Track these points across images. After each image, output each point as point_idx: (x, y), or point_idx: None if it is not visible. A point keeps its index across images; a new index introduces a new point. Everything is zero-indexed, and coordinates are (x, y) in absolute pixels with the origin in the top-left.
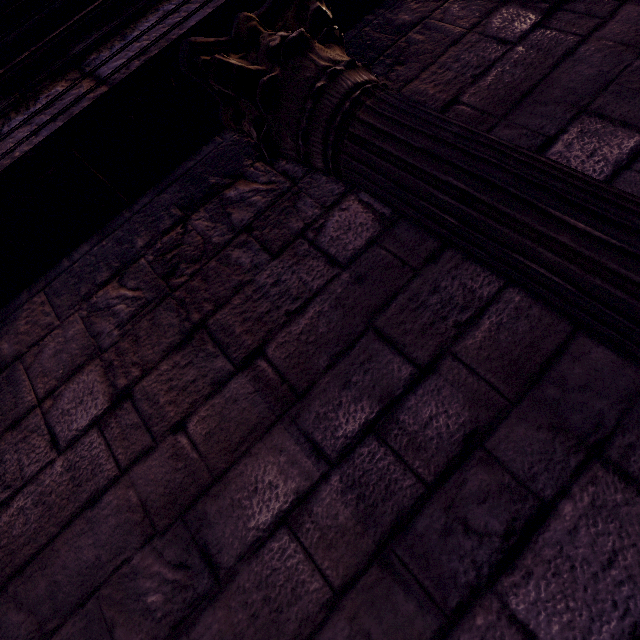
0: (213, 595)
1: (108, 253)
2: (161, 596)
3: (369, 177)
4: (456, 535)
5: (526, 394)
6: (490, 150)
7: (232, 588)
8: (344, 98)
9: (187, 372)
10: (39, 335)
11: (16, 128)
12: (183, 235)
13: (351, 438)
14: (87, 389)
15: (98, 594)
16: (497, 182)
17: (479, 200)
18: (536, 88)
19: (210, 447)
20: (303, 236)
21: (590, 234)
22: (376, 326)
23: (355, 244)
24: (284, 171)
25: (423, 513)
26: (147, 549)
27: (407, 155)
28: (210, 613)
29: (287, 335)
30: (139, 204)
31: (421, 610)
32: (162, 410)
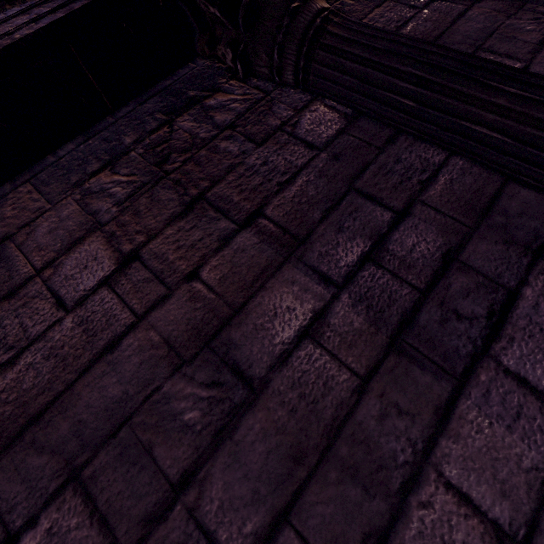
0: (250, 402)
1: (96, 149)
2: (198, 412)
3: (336, 80)
4: (451, 322)
5: (481, 222)
6: (437, 48)
7: (268, 393)
8: (315, 16)
9: (193, 233)
10: (29, 217)
11: (13, 16)
12: (170, 133)
13: (352, 266)
14: (90, 256)
15: (130, 423)
16: (447, 67)
17: (433, 82)
18: (443, 35)
19: (226, 288)
20: (282, 130)
21: (520, 95)
22: (356, 187)
23: (327, 134)
24: (256, 86)
25: (422, 311)
26: (177, 376)
27: (372, 55)
28: (250, 416)
29: (282, 199)
30: (122, 112)
31: (436, 379)
32: (173, 265)
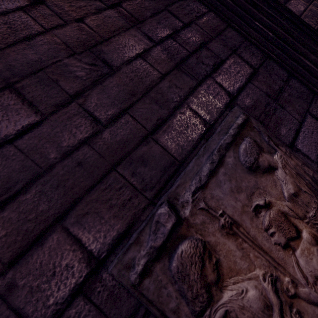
0: (111, 73)
1: None
2: (84, 73)
3: None
4: (200, 64)
5: (217, 37)
6: None
7: (120, 72)
8: None
9: (80, 2)
10: None
11: None
12: None
13: (163, 37)
14: None
15: (44, 70)
16: None
17: None
18: None
19: (99, 30)
20: None
21: None
22: (168, 9)
23: None
24: None
25: (190, 59)
26: (71, 58)
27: None
28: (111, 78)
29: (131, 2)
30: None
31: (191, 80)
32: (67, 12)
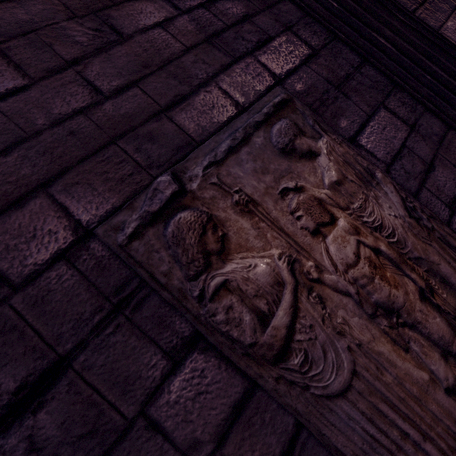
0: (120, 42)
1: None
2: (85, 38)
3: None
4: (239, 40)
5: (267, 10)
6: None
7: (132, 41)
8: None
9: None
10: None
11: None
12: None
13: (193, 6)
14: None
15: (36, 32)
16: None
17: None
18: None
19: None
20: None
21: None
22: None
23: None
24: None
25: (226, 32)
26: (71, 21)
27: None
28: (119, 47)
29: None
30: None
31: (225, 56)
32: None
